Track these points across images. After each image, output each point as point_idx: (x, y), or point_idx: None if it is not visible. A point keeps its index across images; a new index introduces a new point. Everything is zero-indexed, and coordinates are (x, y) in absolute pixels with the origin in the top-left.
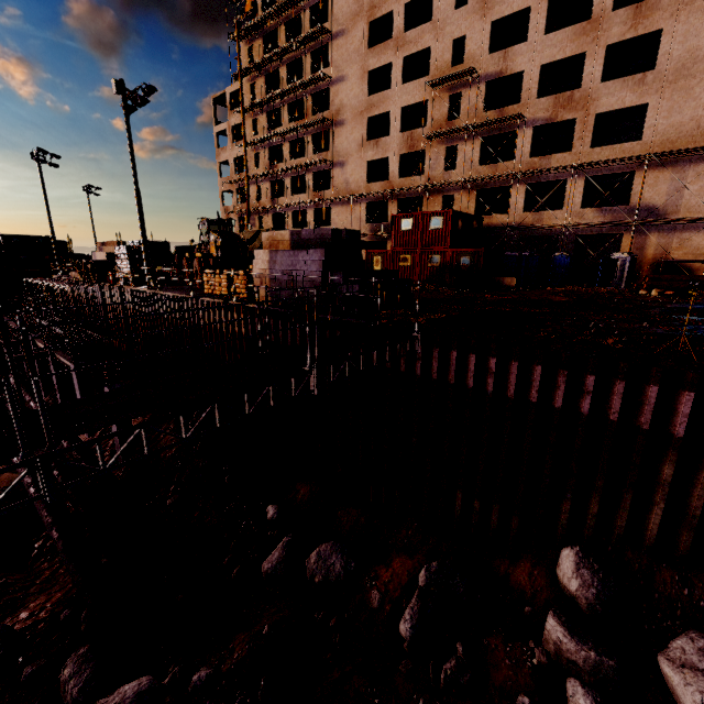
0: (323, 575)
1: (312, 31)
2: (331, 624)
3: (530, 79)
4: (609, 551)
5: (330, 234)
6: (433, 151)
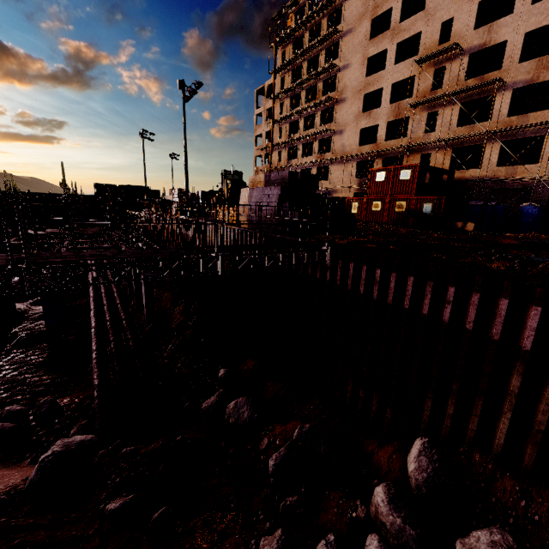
0: (235, 419)
1: (327, 33)
2: (229, 452)
3: (513, 47)
4: (460, 451)
5: (288, 175)
6: (416, 117)
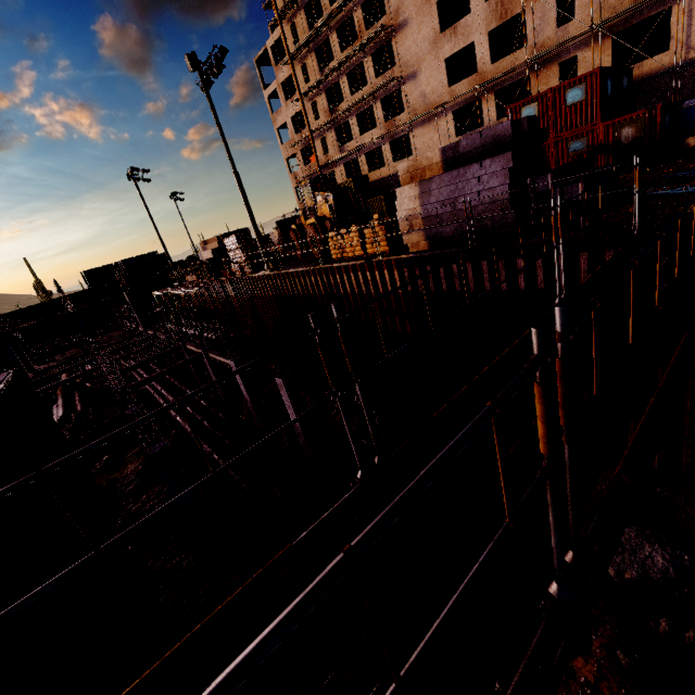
0: (638, 571)
1: None
2: (689, 640)
3: None
4: None
5: (509, 130)
6: (537, 7)
